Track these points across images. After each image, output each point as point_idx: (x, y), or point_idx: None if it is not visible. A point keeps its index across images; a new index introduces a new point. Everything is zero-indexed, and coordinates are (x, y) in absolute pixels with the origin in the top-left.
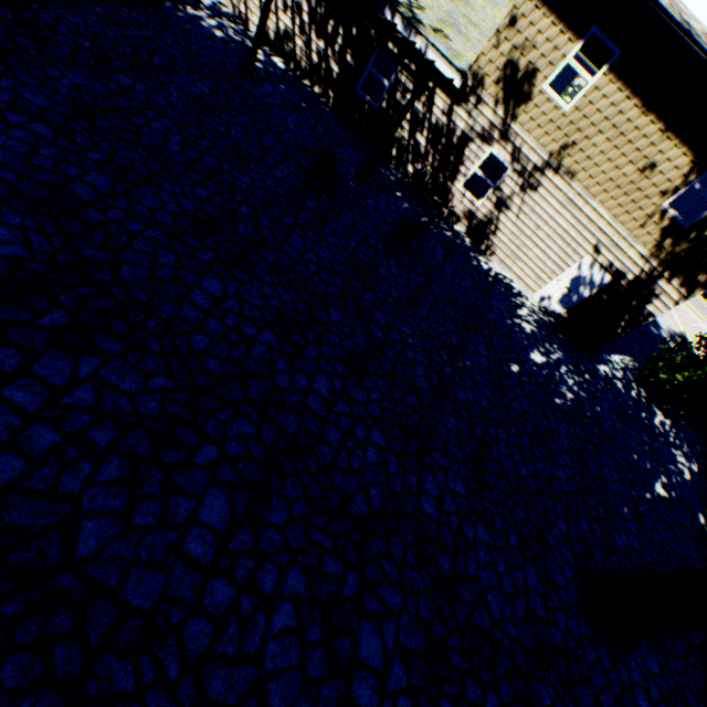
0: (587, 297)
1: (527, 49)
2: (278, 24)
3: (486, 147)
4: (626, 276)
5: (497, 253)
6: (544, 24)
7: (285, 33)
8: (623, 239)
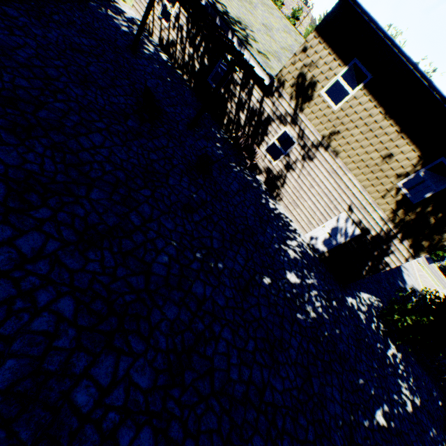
0: (342, 243)
1: (312, 67)
2: (169, 36)
3: (282, 126)
4: (371, 232)
5: (284, 200)
6: (323, 53)
7: (172, 42)
8: (369, 204)
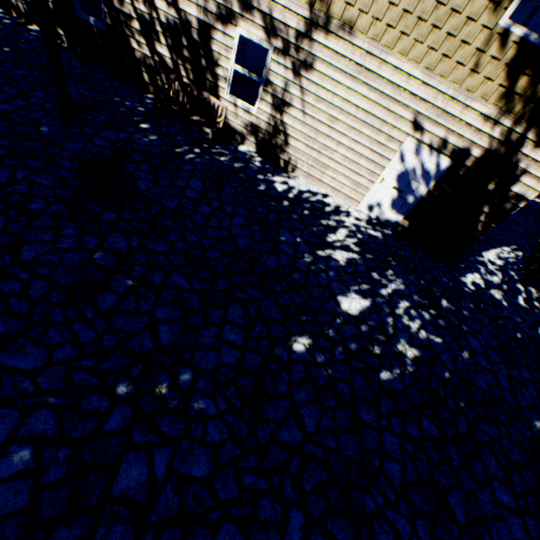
0: (425, 194)
1: None
2: None
3: (232, 29)
4: (471, 152)
5: (300, 166)
6: None
7: None
8: (451, 99)
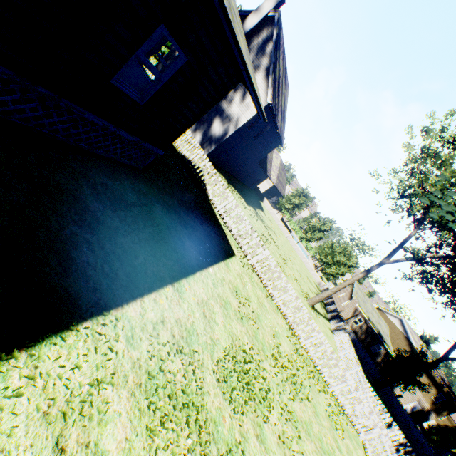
0: (415, 410)
1: None
2: (355, 328)
3: None
4: (424, 408)
5: (395, 392)
6: None
7: (356, 330)
8: (423, 400)
